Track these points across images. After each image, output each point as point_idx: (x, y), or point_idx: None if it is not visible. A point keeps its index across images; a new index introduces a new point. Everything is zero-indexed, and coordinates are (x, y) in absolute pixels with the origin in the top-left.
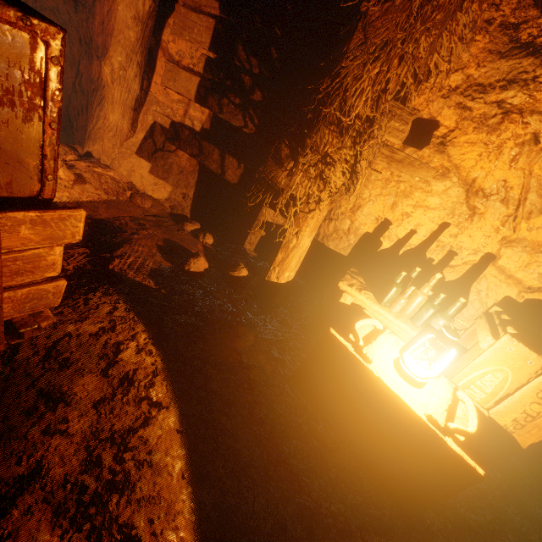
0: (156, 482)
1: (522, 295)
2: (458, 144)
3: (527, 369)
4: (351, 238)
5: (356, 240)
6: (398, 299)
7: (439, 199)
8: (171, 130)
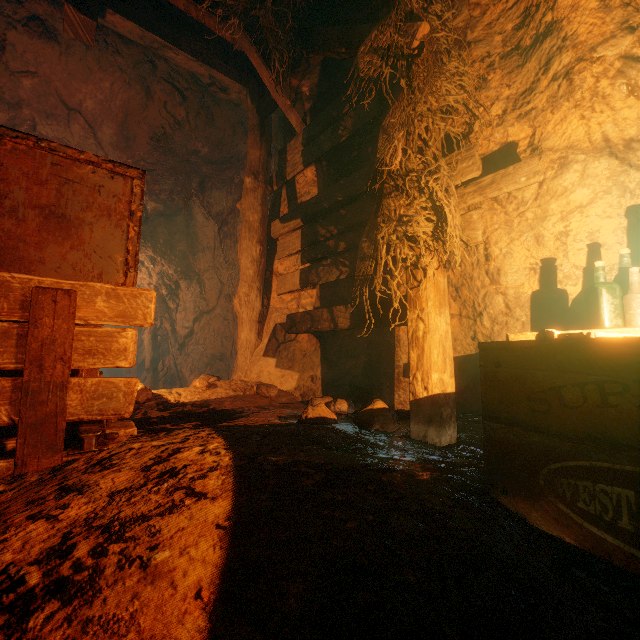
0: (141, 601)
1: None
2: (549, 134)
3: None
4: (519, 314)
5: (526, 312)
6: (626, 301)
7: (586, 188)
8: (288, 322)
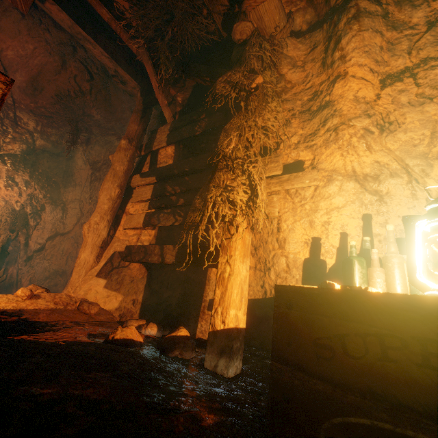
0: None
1: None
2: (323, 160)
3: None
4: (295, 273)
5: (299, 272)
6: (370, 271)
7: (341, 197)
8: (126, 251)
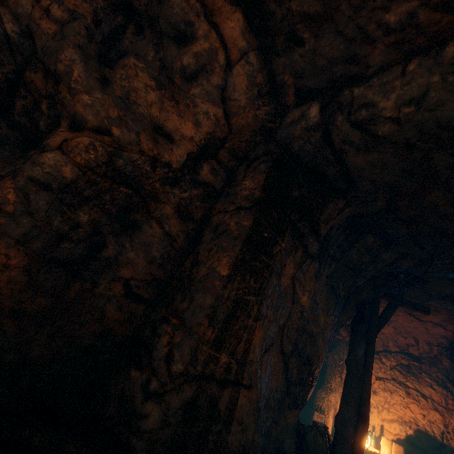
0: None
1: (394, 437)
2: None
3: (389, 445)
4: None
5: None
6: None
7: None
8: None
